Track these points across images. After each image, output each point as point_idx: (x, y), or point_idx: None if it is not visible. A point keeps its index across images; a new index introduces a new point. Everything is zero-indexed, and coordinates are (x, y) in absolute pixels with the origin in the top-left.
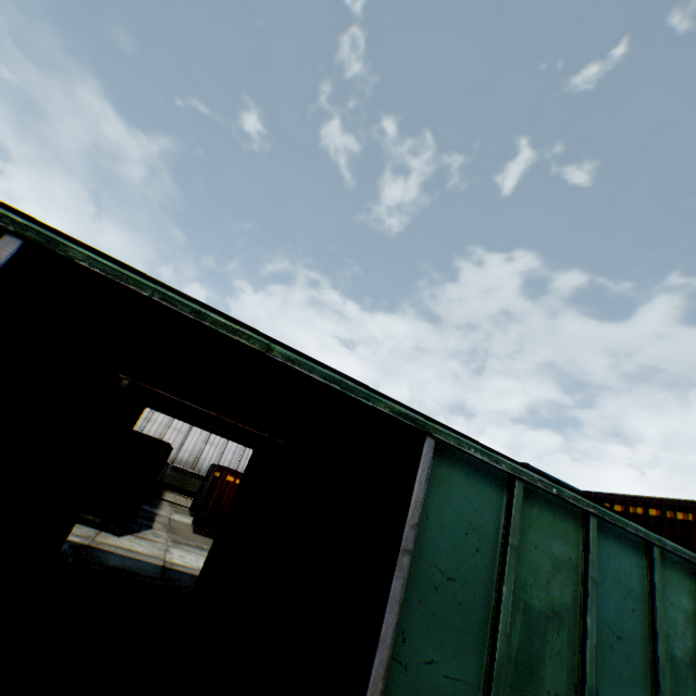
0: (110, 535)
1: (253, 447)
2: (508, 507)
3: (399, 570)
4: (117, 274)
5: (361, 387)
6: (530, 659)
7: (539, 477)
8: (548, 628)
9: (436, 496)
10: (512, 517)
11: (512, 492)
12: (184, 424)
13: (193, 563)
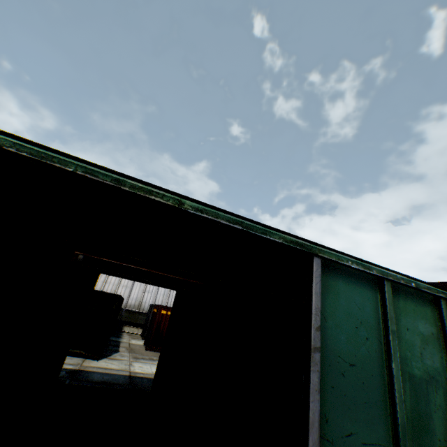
0: (91, 360)
1: (176, 289)
2: (382, 302)
3: (314, 365)
4: (43, 155)
5: (258, 225)
6: (421, 417)
7: (400, 276)
8: (428, 389)
9: (329, 302)
10: (387, 309)
11: (383, 290)
12: (128, 282)
13: (148, 370)
